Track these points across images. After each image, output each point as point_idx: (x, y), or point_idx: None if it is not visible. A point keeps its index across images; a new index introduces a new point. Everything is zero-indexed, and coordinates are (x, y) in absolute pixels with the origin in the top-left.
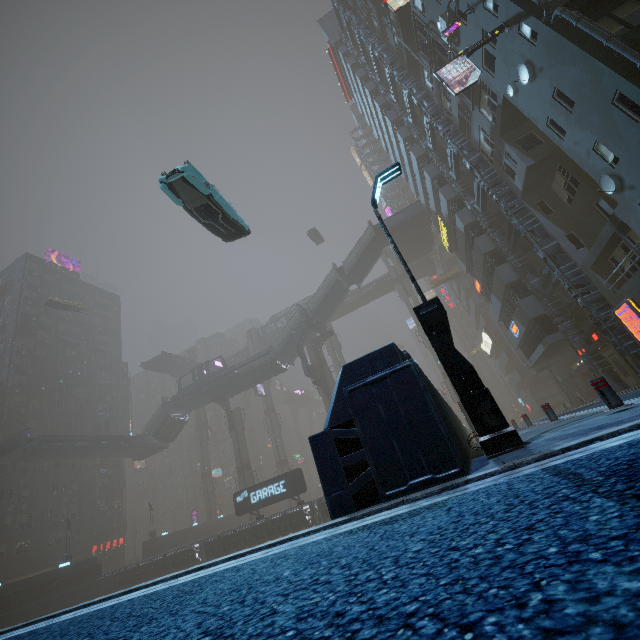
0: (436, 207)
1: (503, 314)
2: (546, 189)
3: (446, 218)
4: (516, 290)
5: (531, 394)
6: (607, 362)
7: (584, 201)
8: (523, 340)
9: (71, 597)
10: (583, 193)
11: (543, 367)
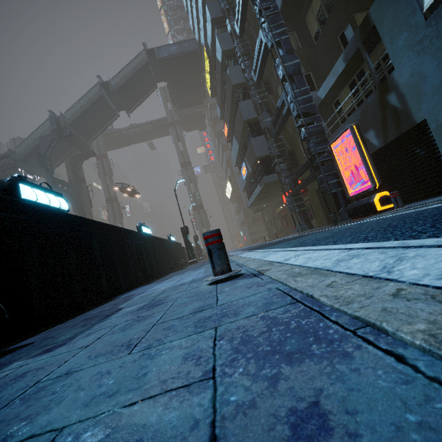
0: (205, 38)
1: (239, 159)
2: (300, 22)
3: (210, 49)
4: (252, 129)
5: (248, 229)
6: (304, 204)
7: (331, 32)
8: (249, 183)
9: None
10: (334, 19)
11: (258, 209)
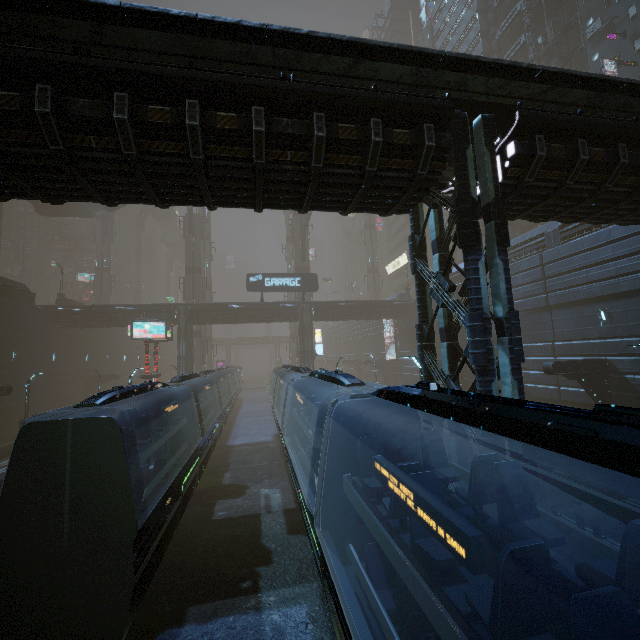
0: None
1: None
2: None
3: None
4: None
5: None
6: None
7: None
8: None
9: (14, 309)
10: None
11: None
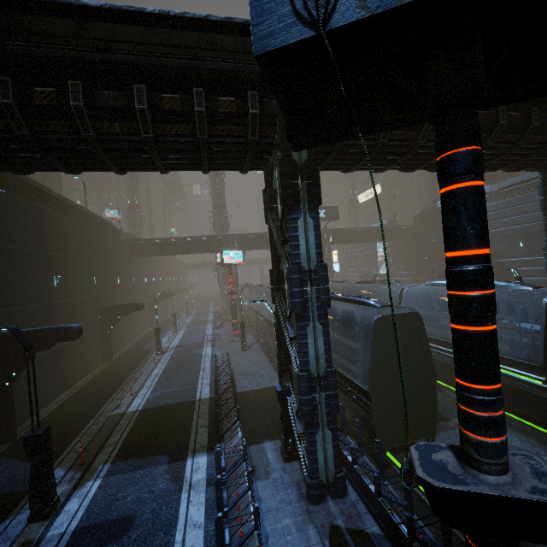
0: None
1: None
2: None
3: None
4: None
5: None
6: None
7: None
8: None
9: (115, 243)
10: None
11: None
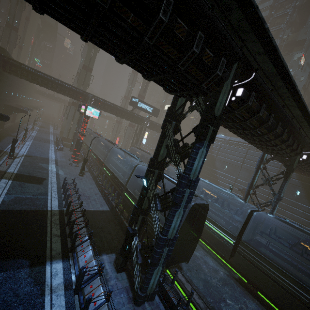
0: None
1: None
2: None
3: None
4: None
5: None
6: None
7: None
8: None
9: None
10: None
11: None
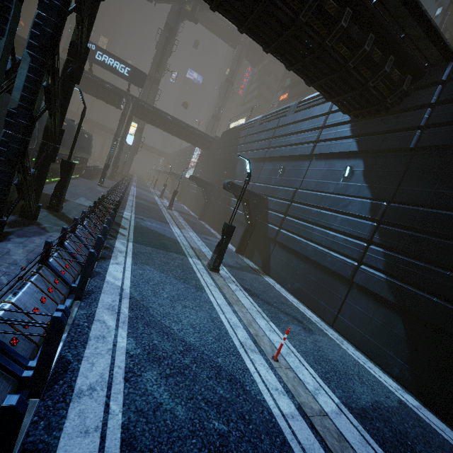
0: None
1: None
2: None
3: None
4: None
5: None
6: None
7: None
8: None
9: None
10: None
11: None
